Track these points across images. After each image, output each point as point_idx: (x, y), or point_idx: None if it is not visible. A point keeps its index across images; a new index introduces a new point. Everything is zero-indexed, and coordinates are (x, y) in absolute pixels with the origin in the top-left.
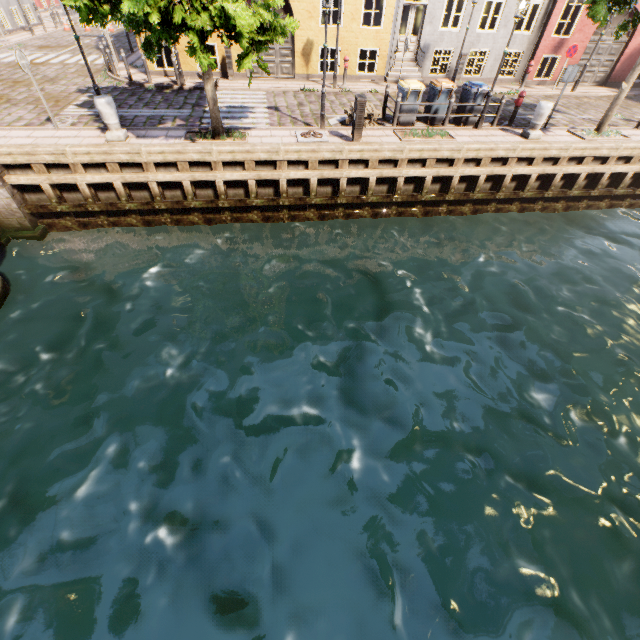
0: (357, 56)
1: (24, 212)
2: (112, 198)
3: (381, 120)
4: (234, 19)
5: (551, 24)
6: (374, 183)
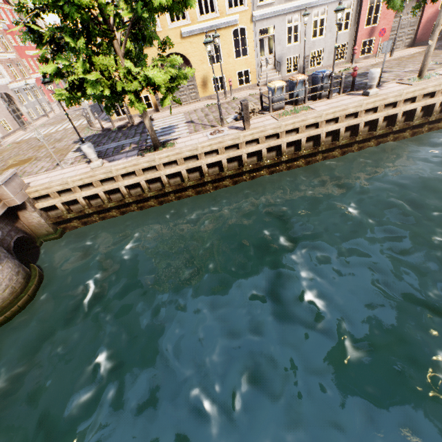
0: (236, 76)
1: (49, 223)
2: (99, 202)
3: (261, 111)
4: (153, 79)
5: (362, 21)
6: (265, 152)
